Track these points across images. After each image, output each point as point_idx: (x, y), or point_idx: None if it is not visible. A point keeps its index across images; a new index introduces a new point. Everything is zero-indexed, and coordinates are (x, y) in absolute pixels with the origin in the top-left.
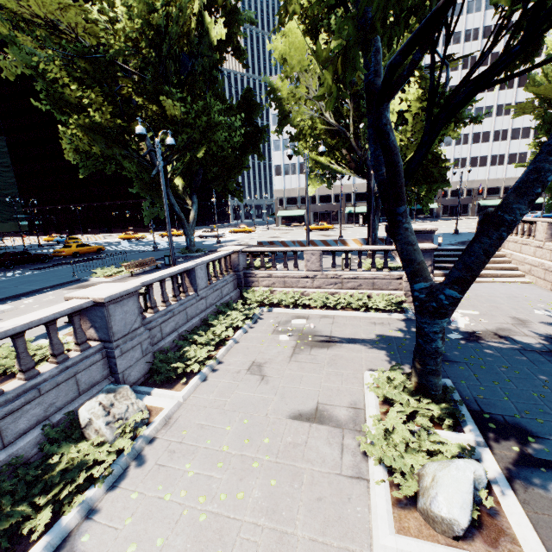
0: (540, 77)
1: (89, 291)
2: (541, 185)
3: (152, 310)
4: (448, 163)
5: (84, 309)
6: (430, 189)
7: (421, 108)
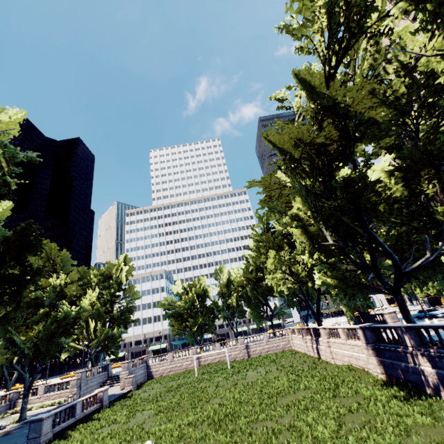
0: (164, 301)
1: None
2: (37, 370)
3: None
4: (121, 339)
5: None
6: (117, 349)
7: (113, 320)
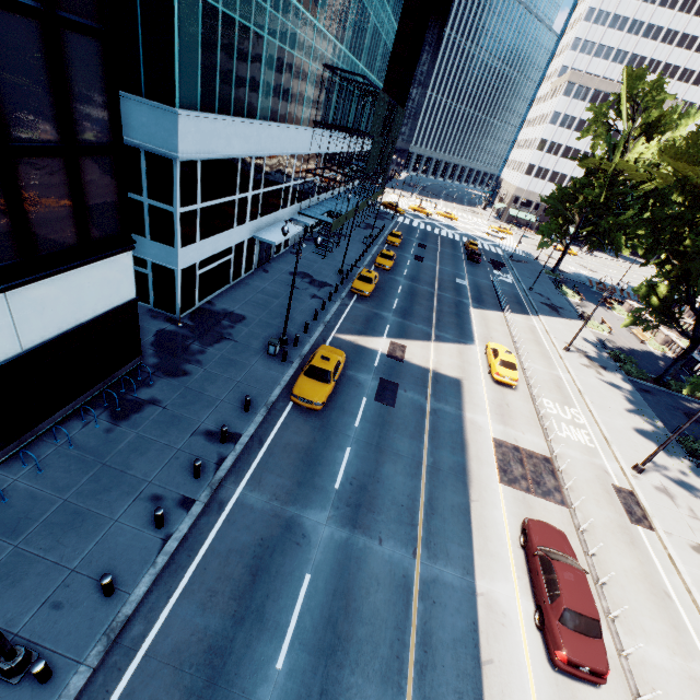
0: None
1: (669, 334)
2: None
3: (654, 336)
4: None
5: (667, 338)
6: None
7: None
